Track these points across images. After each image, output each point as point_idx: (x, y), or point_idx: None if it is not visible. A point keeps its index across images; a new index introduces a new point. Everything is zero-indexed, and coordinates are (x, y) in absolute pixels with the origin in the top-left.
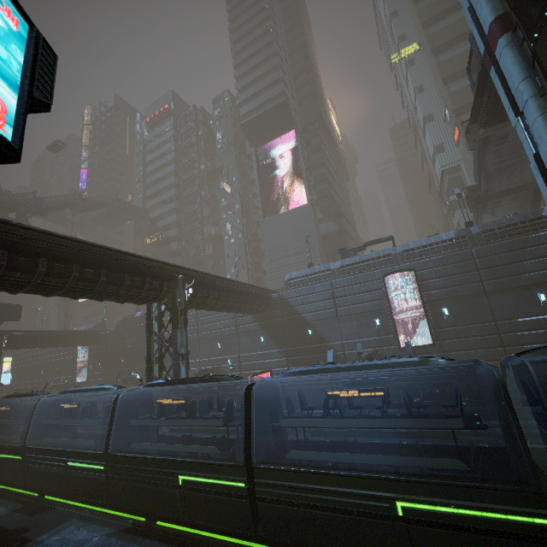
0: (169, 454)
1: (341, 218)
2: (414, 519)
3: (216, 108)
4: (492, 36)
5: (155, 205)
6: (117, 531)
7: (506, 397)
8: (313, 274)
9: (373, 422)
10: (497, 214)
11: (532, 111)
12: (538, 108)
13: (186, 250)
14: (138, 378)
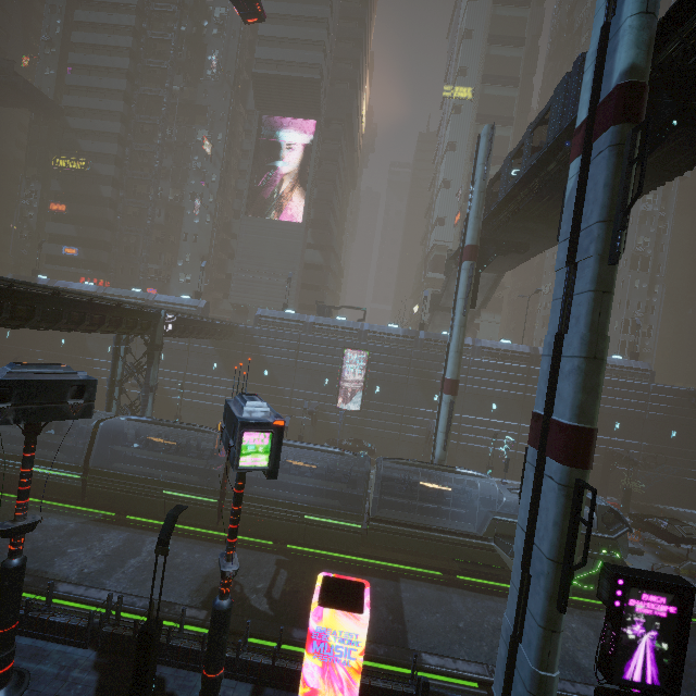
0: (150, 475)
1: (330, 253)
2: (310, 523)
3: (219, 5)
4: (465, 253)
5: (80, 108)
6: (89, 520)
7: (368, 479)
8: (286, 320)
9: (306, 479)
10: (445, 319)
11: (457, 320)
12: (459, 321)
13: (124, 205)
14: None
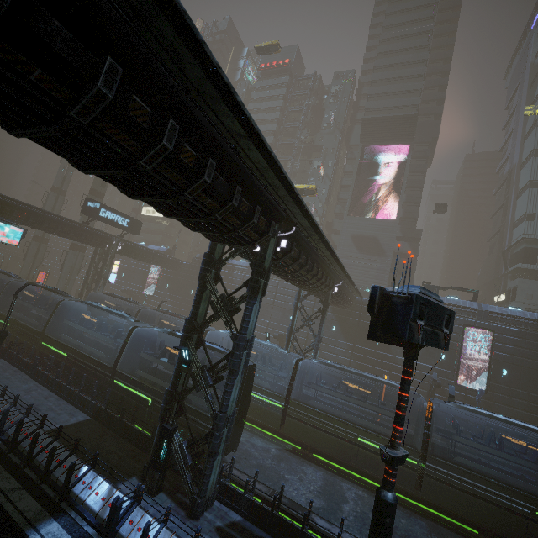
0: (339, 418)
1: (418, 244)
2: None
3: (335, 85)
4: None
5: None
6: (283, 449)
7: None
8: None
9: (531, 464)
10: None
11: None
12: None
13: None
14: (267, 336)
